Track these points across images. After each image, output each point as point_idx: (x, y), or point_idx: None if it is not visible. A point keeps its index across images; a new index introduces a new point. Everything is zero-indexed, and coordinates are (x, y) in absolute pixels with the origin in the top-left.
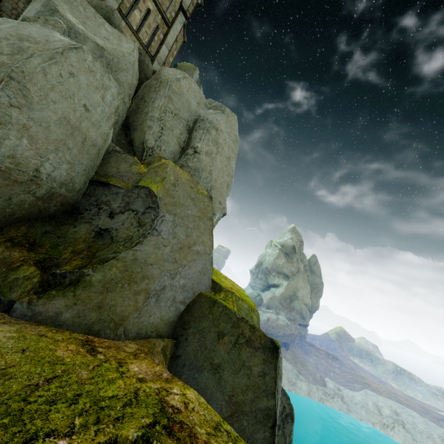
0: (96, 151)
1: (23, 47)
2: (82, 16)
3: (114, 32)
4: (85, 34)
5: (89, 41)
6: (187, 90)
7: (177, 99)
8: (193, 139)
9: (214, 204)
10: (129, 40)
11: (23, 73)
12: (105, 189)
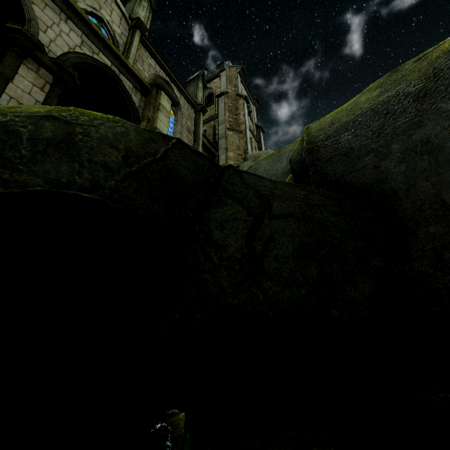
0: None
1: None
2: None
3: None
4: None
5: None
6: None
7: None
8: None
9: None
10: None
11: None
12: None
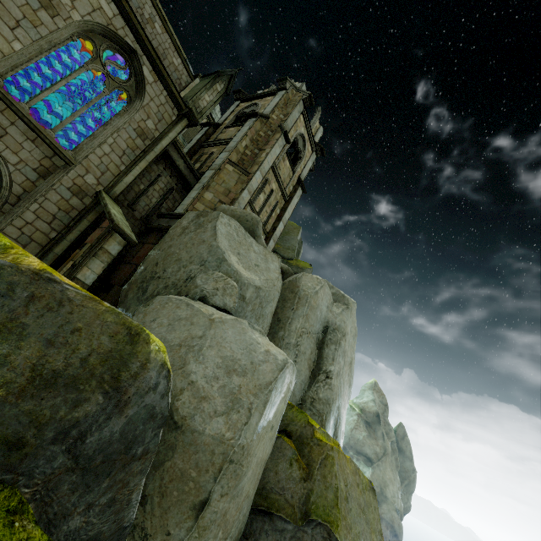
0: (263, 466)
1: (235, 390)
2: (236, 244)
3: (261, 250)
4: (249, 281)
5: (250, 287)
6: (322, 299)
7: (313, 314)
8: (324, 358)
9: (339, 440)
10: (274, 257)
11: (243, 449)
12: (265, 519)
